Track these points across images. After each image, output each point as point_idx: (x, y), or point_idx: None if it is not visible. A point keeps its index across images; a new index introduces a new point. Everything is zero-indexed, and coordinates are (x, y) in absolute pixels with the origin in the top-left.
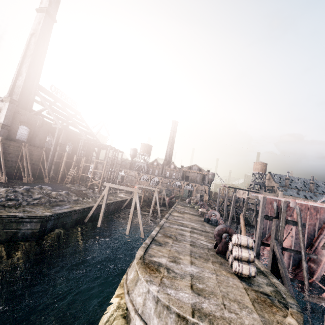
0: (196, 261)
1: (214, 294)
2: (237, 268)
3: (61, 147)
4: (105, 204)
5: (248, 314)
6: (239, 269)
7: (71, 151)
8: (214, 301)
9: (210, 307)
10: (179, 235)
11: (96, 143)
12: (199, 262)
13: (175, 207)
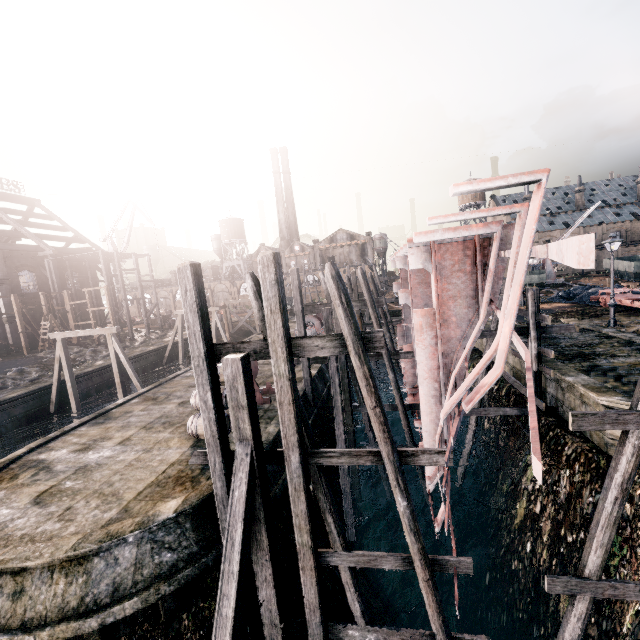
0: (139, 435)
1: (77, 493)
2: (190, 428)
3: (5, 286)
4: (69, 373)
5: (99, 513)
6: (193, 429)
7: (37, 287)
8: (54, 508)
9: (25, 523)
10: (183, 390)
11: (75, 255)
12: (145, 435)
13: None
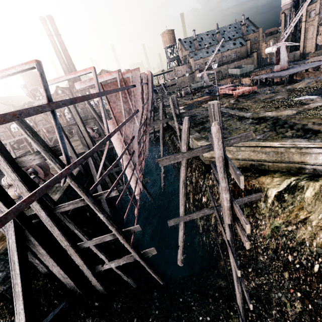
0: None
1: None
2: None
3: None
4: None
5: None
6: None
7: None
8: None
9: None
10: None
11: None
12: None
13: (71, 138)
